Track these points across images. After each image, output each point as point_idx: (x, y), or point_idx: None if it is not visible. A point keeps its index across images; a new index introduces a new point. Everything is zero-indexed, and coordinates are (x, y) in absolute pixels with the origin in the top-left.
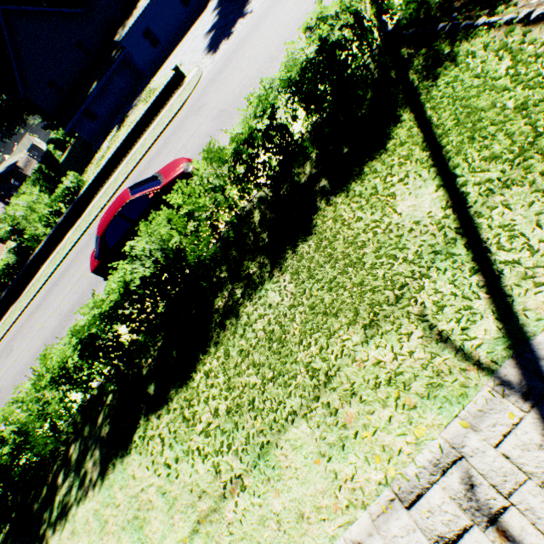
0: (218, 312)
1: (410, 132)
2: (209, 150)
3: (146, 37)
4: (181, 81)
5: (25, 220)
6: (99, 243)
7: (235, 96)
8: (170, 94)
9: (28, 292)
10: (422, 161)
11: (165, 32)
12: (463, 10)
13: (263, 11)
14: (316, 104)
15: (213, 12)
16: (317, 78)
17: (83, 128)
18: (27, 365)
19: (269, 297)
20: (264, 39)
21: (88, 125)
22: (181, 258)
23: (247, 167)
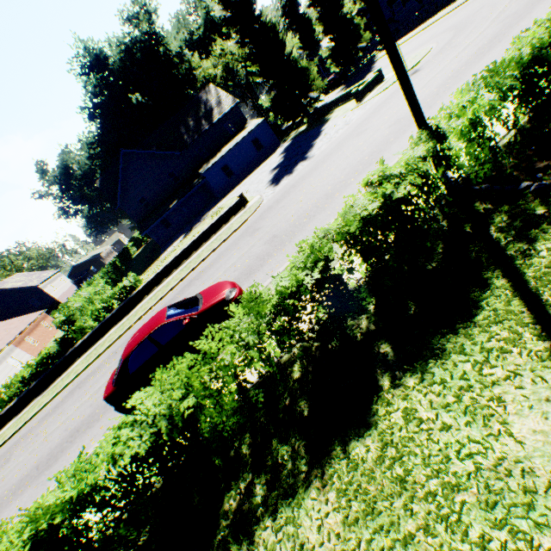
0: (226, 517)
1: (508, 304)
2: (249, 296)
3: (223, 170)
4: (244, 204)
5: (80, 311)
6: (120, 366)
7: (289, 224)
8: (232, 214)
9: (54, 386)
10: (540, 354)
11: (239, 167)
12: (549, 171)
13: (322, 157)
14: (377, 255)
15: (280, 155)
16: (378, 230)
17: (157, 233)
18: (10, 490)
19: (300, 526)
20: (321, 178)
21: (162, 231)
22: (192, 425)
23: (290, 318)
